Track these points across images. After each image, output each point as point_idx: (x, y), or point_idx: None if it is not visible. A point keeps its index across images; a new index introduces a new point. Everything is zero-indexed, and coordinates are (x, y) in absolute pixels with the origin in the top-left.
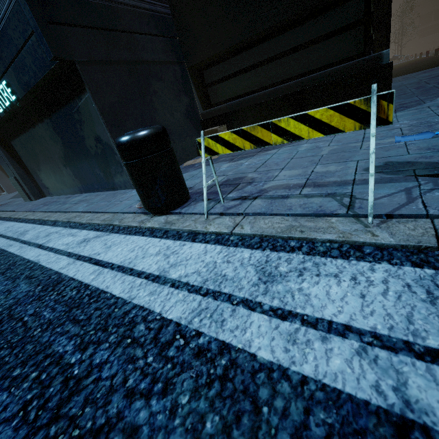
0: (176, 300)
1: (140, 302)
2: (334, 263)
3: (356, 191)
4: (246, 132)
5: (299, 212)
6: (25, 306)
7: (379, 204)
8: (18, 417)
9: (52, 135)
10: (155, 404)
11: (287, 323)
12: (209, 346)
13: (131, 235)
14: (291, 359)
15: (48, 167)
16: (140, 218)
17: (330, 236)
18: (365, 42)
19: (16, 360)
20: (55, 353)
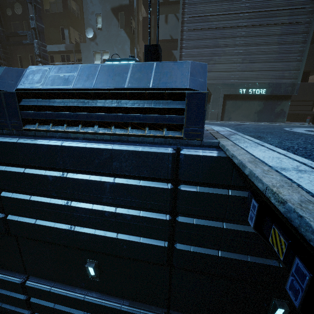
0: None
1: None
2: None
3: None
4: None
5: None
6: None
7: None
8: None
9: (260, 104)
10: None
11: None
12: None
13: None
14: None
15: (242, 111)
16: None
17: None
18: (312, 109)
19: None
20: None
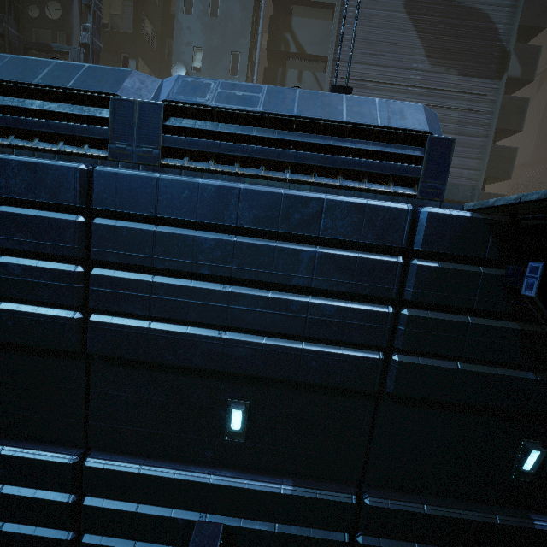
0: None
1: None
2: None
3: None
4: None
5: None
6: None
7: None
8: None
9: None
10: None
11: None
12: None
13: None
14: None
15: None
16: None
17: None
18: None
19: None
20: None
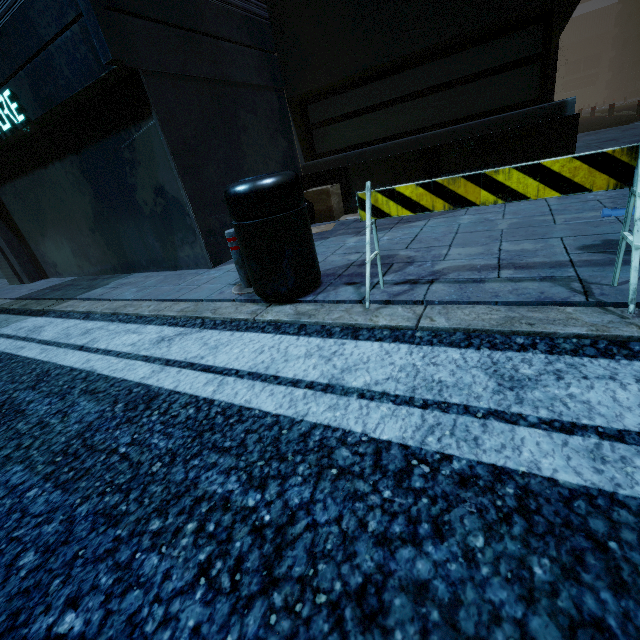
0: (381, 415)
1: (320, 420)
2: (596, 363)
3: (583, 274)
4: (441, 185)
5: (514, 300)
6: (108, 432)
7: (628, 290)
8: (201, 586)
9: (77, 181)
10: (433, 551)
11: (577, 438)
12: (474, 471)
13: (242, 332)
14: (612, 481)
15: (60, 231)
16: (248, 308)
17: (578, 330)
18: (541, 85)
19: (142, 508)
20: (212, 495)
